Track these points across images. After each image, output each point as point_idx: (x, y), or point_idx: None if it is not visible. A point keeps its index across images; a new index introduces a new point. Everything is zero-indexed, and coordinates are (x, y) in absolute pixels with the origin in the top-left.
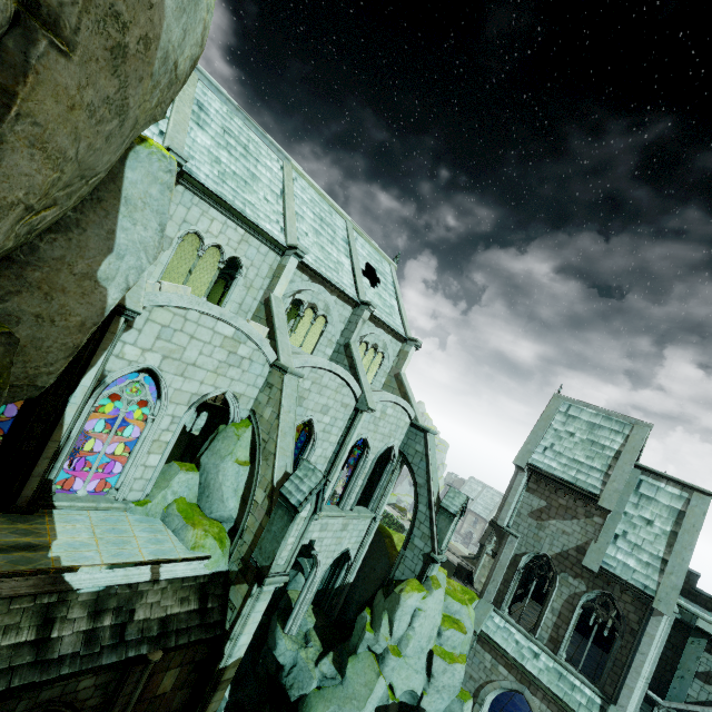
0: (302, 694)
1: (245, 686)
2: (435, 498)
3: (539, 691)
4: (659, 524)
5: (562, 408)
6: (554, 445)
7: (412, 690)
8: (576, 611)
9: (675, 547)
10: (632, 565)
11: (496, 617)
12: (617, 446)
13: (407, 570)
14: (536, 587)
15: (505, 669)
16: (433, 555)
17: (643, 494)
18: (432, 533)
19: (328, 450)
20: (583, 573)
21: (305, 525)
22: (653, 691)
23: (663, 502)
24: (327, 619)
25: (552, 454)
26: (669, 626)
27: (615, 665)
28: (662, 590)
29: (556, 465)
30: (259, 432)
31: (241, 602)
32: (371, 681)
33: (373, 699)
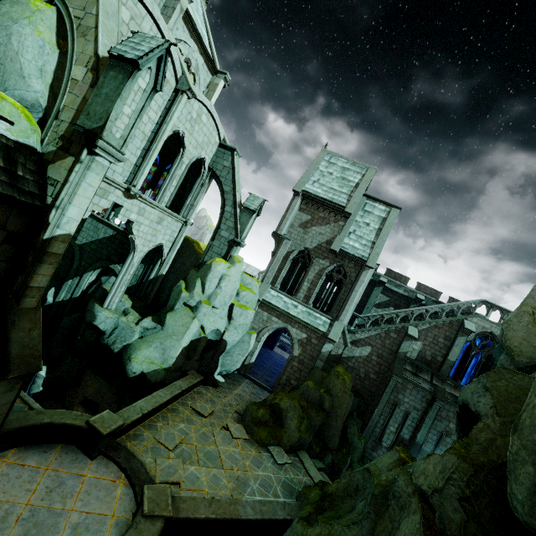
0: (125, 345)
1: (63, 365)
2: (239, 202)
3: (296, 324)
4: (372, 225)
5: (326, 158)
6: (320, 180)
7: (217, 329)
8: (322, 278)
9: (380, 235)
10: (357, 247)
11: (272, 291)
12: (357, 180)
13: (215, 254)
14: (289, 292)
15: (276, 318)
16: (236, 240)
17: (366, 211)
18: (236, 225)
19: (147, 126)
20: (329, 256)
21: (143, 102)
22: (352, 318)
23: (376, 214)
24: (143, 303)
25: (318, 185)
26: (371, 276)
27: (340, 302)
28: (371, 256)
29: (321, 191)
30: (69, 9)
31: (66, 174)
32: (187, 323)
33: (189, 333)
